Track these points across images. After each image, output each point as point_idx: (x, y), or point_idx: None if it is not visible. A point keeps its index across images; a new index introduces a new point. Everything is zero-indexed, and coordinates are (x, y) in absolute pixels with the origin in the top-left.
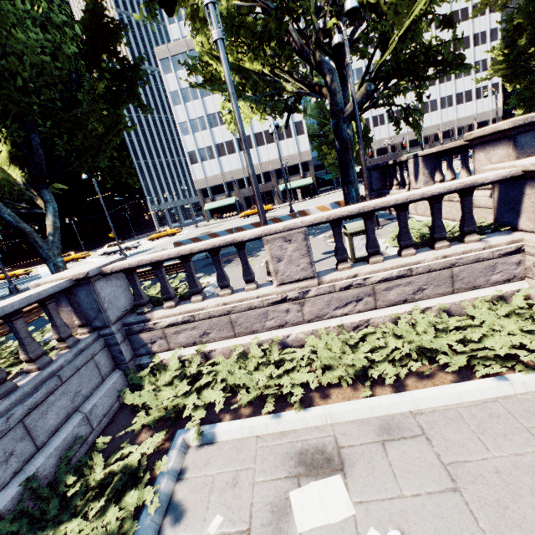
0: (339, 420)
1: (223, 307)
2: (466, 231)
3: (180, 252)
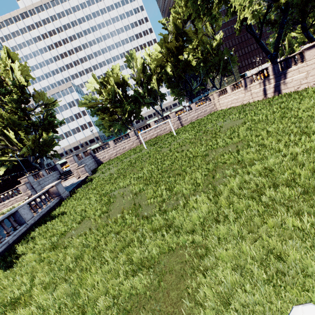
0: None
1: None
2: (18, 194)
3: None
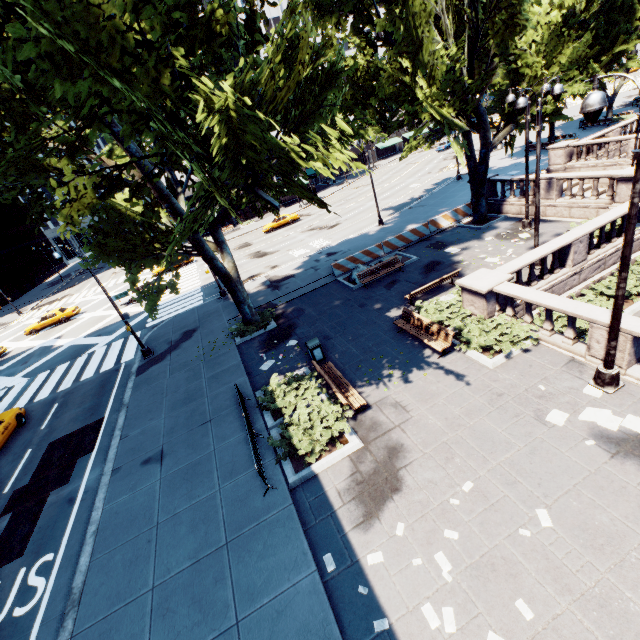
0: (636, 311)
1: (550, 284)
2: None
3: (540, 257)
